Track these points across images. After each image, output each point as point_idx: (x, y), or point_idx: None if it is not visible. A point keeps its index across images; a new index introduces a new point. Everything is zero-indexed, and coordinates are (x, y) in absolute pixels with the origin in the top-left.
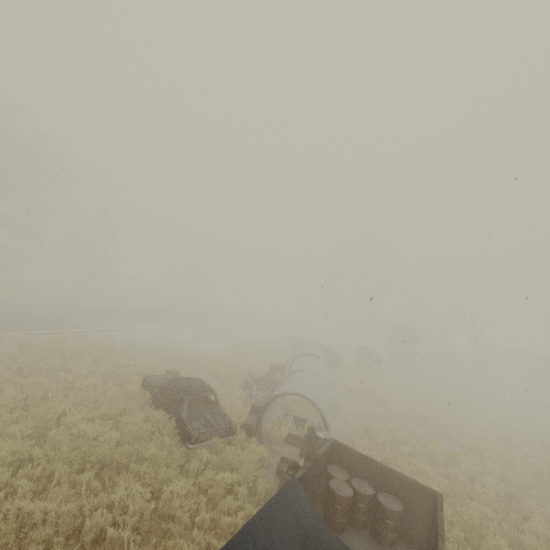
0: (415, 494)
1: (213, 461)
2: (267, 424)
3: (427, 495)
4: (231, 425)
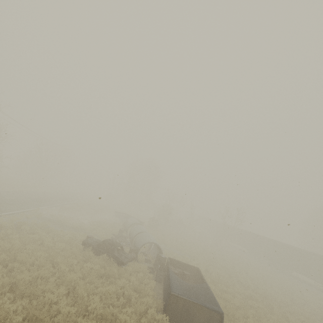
0: (192, 269)
1: (131, 271)
2: (138, 255)
3: (195, 269)
4: (132, 257)
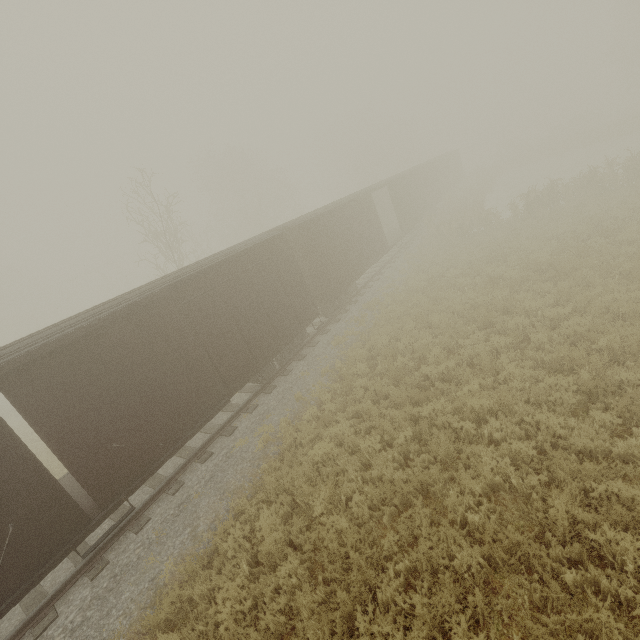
0: None
1: None
2: None
3: None
4: None
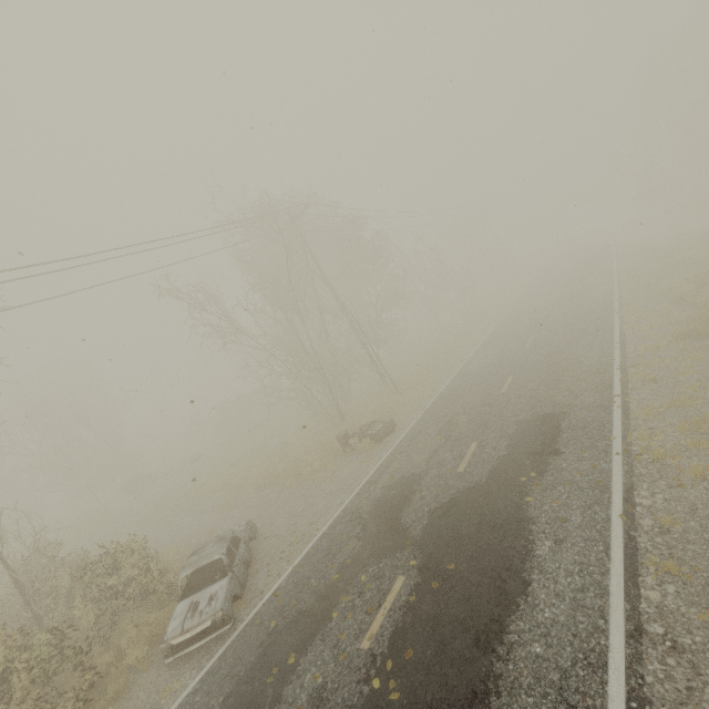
0: None
1: None
2: None
3: None
4: None
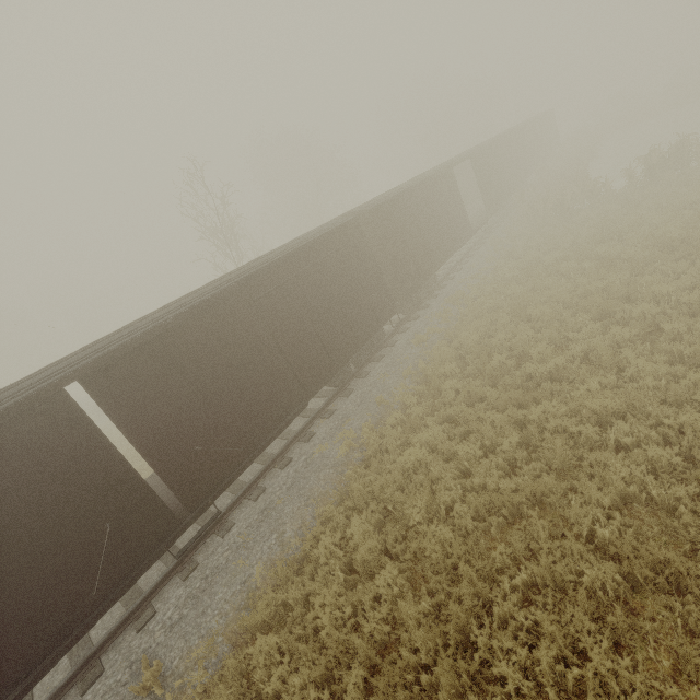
0: None
1: None
2: None
3: None
4: None
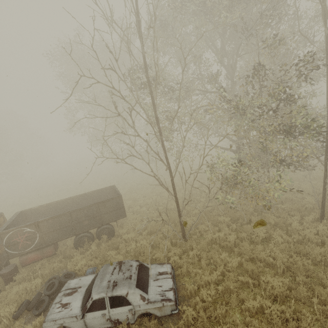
0: None
1: None
2: None
3: None
4: None
